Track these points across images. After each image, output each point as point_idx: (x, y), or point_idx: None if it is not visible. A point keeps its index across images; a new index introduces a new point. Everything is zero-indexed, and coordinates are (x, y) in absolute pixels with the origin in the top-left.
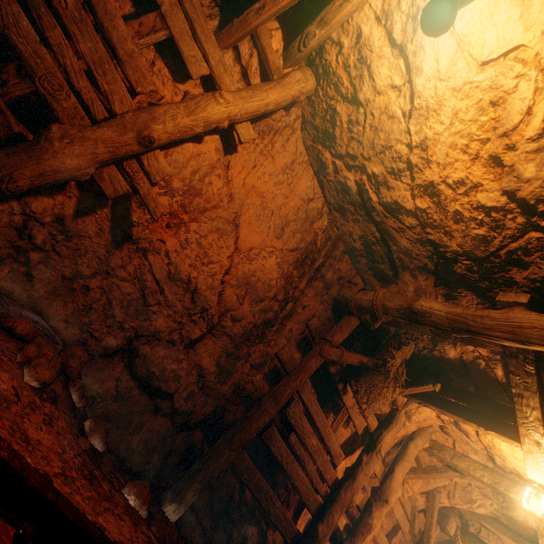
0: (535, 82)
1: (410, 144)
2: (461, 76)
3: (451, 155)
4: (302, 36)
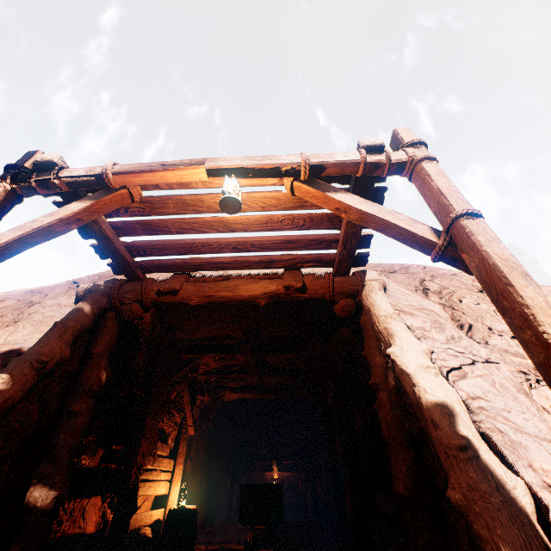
0: (280, 475)
1: (263, 477)
2: (272, 473)
3: (270, 479)
4: (249, 472)
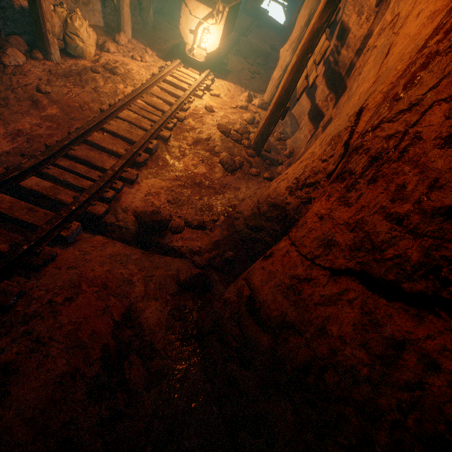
0: None
1: None
2: None
3: None
4: None
